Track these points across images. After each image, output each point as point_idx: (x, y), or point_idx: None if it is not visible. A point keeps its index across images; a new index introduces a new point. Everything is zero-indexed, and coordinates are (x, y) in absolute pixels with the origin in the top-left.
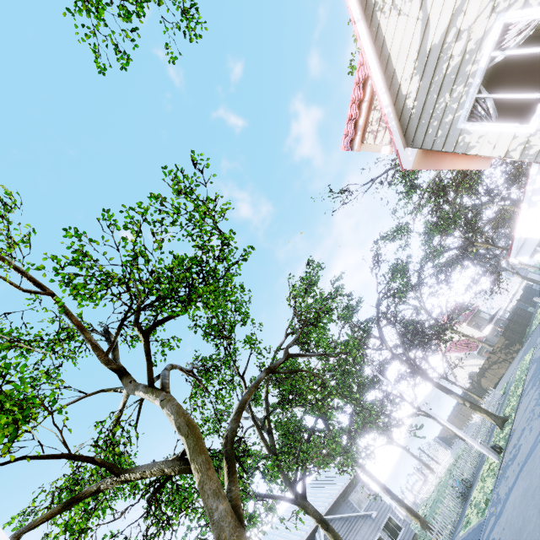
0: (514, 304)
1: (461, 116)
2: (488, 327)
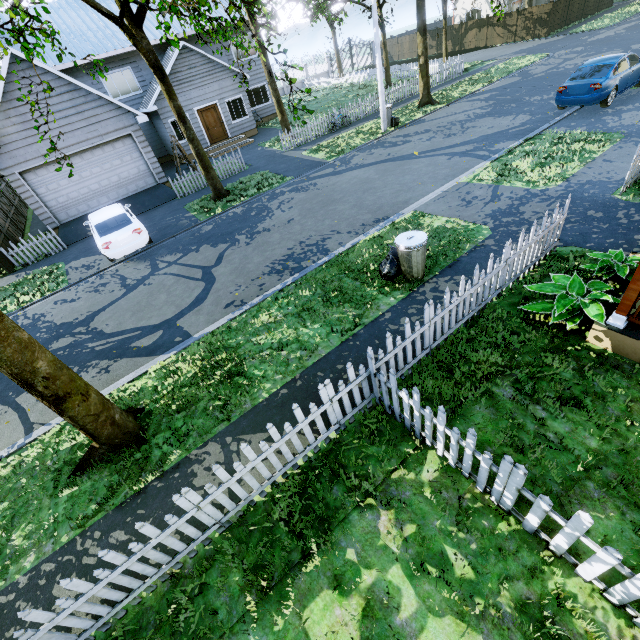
0: None
1: None
2: None
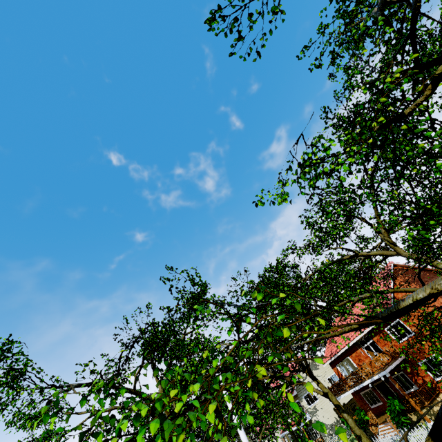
0: None
1: (303, 395)
2: None
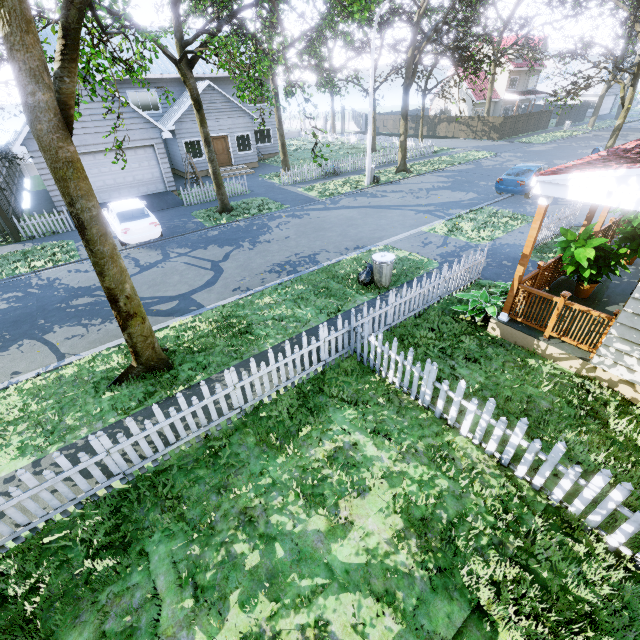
0: (560, 102)
1: None
2: (514, 97)
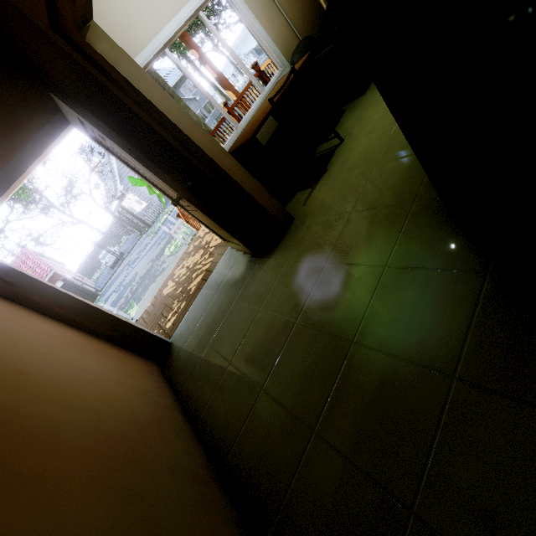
0: None
1: None
2: None
